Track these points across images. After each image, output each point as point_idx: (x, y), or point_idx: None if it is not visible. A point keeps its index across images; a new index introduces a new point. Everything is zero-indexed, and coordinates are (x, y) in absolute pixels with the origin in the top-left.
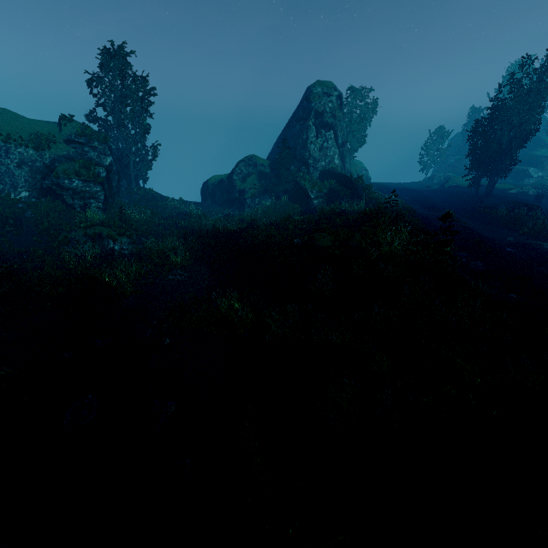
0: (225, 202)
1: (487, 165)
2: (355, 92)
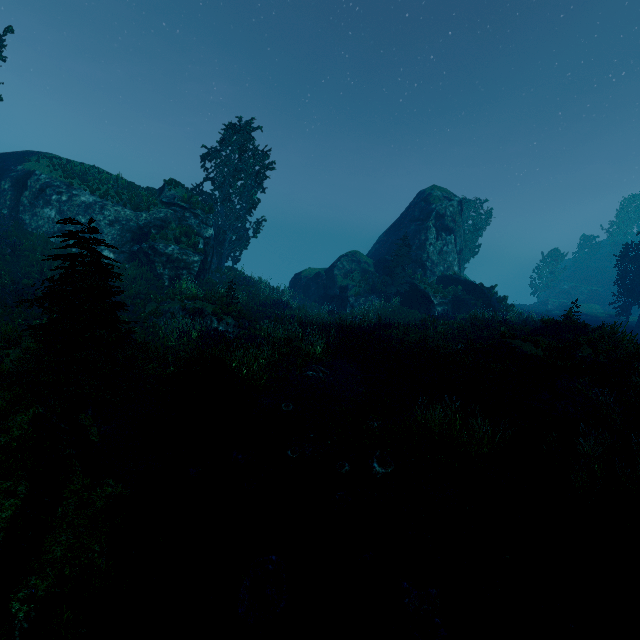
0: (321, 298)
1: (639, 292)
2: (468, 203)
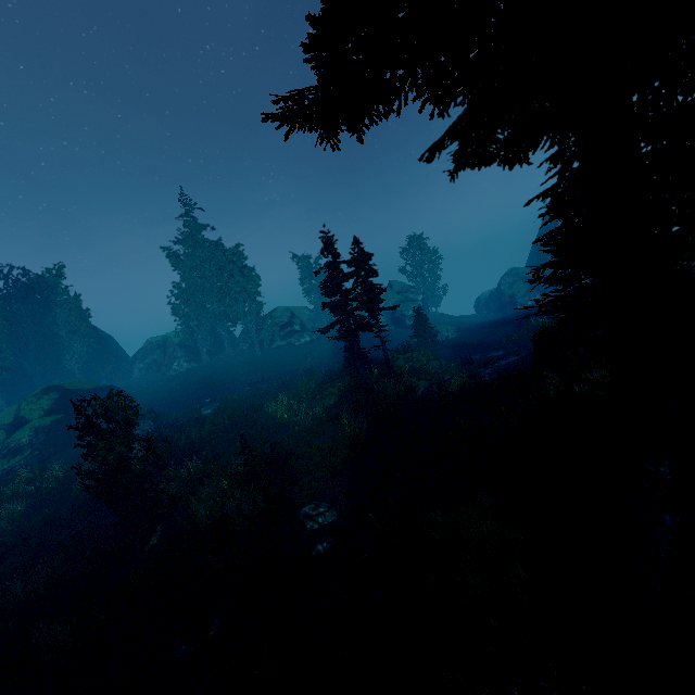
0: (498, 308)
1: None
2: None
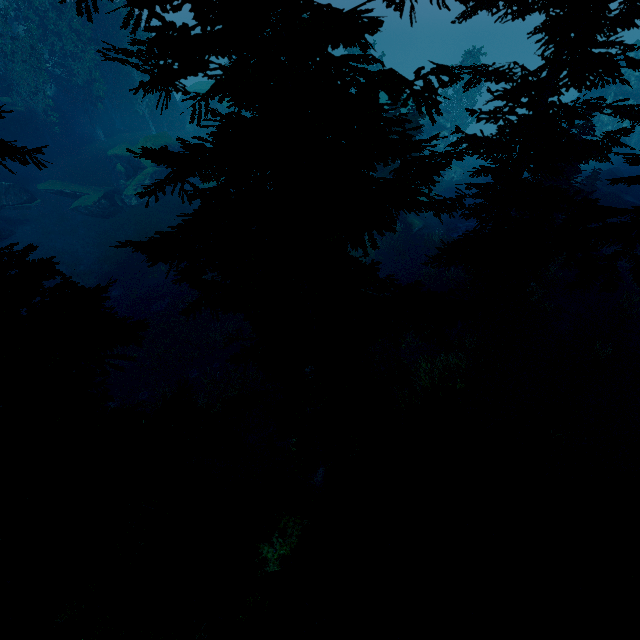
0: None
1: None
2: None
